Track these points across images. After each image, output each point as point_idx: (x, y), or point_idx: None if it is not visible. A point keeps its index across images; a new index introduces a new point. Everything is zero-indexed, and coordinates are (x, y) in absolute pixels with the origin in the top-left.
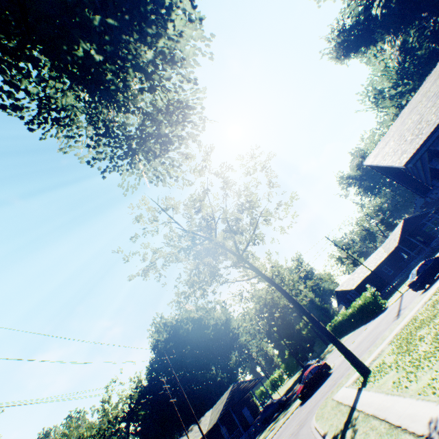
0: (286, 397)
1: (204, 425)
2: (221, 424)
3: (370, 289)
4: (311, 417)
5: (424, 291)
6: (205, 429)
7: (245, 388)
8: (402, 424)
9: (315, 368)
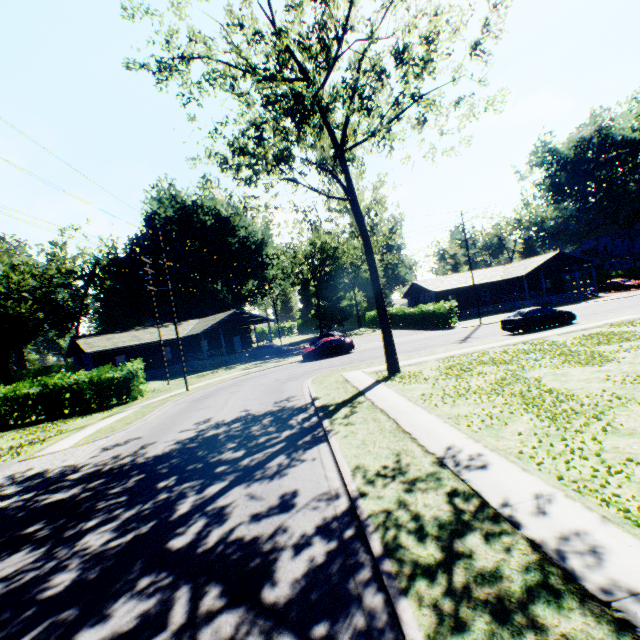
0: (288, 349)
1: (184, 330)
2: (204, 338)
3: (454, 302)
4: (307, 377)
5: (512, 335)
6: (184, 333)
7: (248, 320)
8: (413, 434)
9: (338, 341)
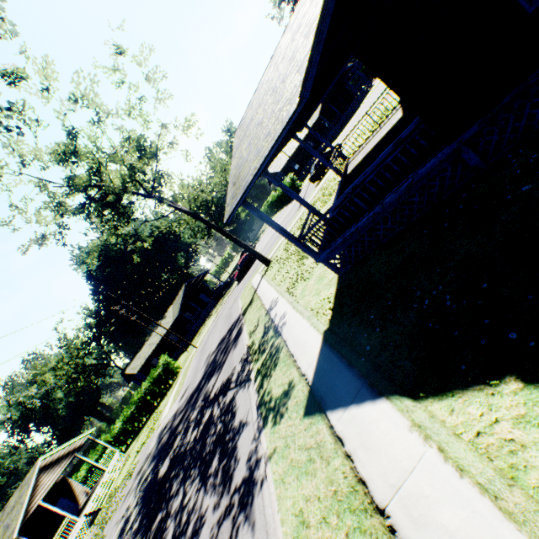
0: (230, 279)
1: (170, 318)
2: (185, 312)
3: (291, 174)
4: (240, 296)
5: (317, 185)
6: (172, 320)
7: (197, 283)
8: (265, 304)
9: (246, 258)
